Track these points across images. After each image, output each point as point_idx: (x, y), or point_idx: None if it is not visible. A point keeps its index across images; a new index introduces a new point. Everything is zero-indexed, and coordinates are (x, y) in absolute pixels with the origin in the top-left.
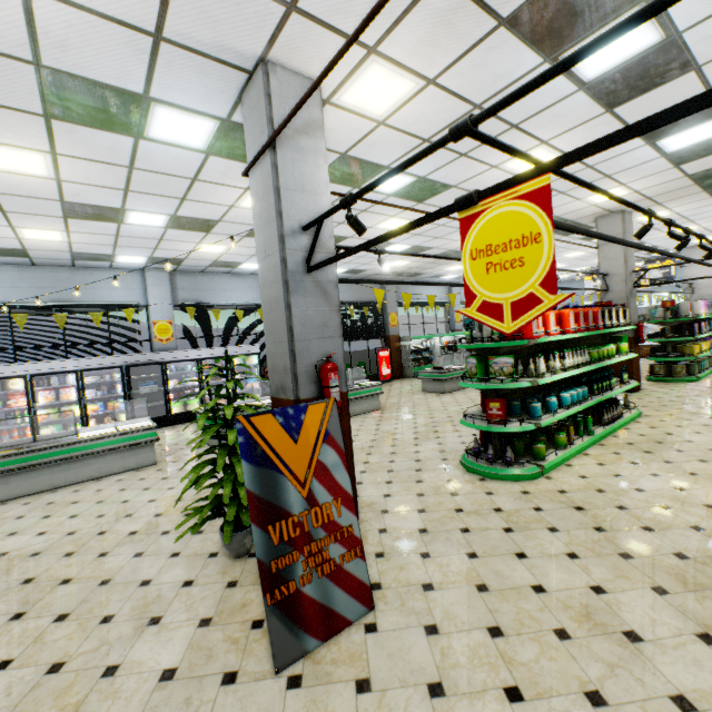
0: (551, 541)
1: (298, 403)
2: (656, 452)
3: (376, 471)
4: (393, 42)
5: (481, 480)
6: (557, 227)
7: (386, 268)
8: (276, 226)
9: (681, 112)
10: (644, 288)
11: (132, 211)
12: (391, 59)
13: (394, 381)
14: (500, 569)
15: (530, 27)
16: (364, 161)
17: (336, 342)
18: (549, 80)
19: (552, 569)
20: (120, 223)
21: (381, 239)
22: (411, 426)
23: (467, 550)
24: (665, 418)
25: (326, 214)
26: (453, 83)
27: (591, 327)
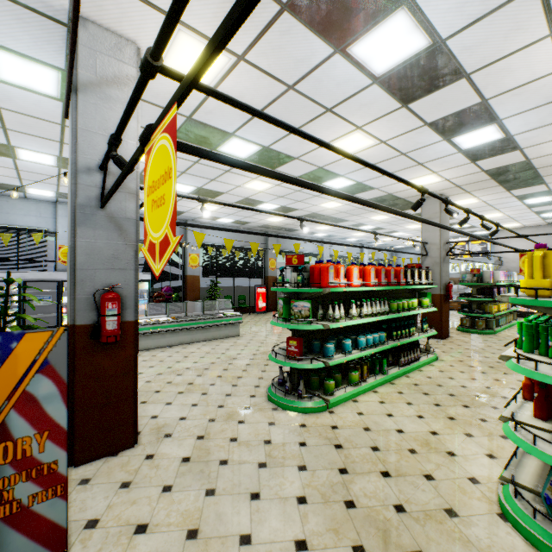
0: (292, 481)
1: (75, 328)
2: (433, 394)
3: (192, 392)
4: (191, 13)
5: (273, 409)
6: (295, 183)
7: (206, 215)
8: (71, 162)
9: (234, 16)
10: (470, 258)
11: (20, 149)
12: (195, 30)
13: (268, 312)
14: (225, 511)
15: (311, 15)
16: (210, 126)
17: (128, 274)
18: (182, 2)
19: (273, 515)
20: (14, 158)
21: (121, 176)
22: (252, 353)
23: (210, 485)
24: (455, 364)
25: (106, 153)
26: (261, 62)
27: (392, 283)
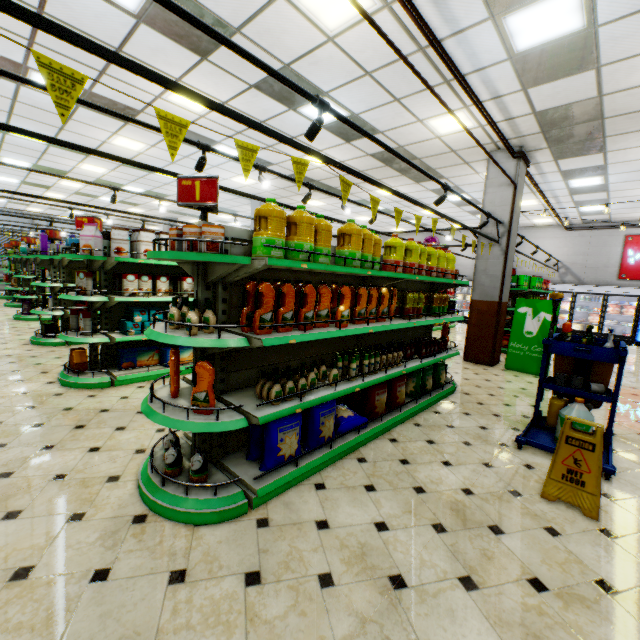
0: None
1: None
2: None
3: None
4: None
5: None
6: None
7: None
8: None
9: None
10: None
11: None
12: None
13: None
14: None
15: None
16: None
17: None
18: None
19: None
20: None
21: None
22: None
23: None
24: None
25: None
26: None
27: None
